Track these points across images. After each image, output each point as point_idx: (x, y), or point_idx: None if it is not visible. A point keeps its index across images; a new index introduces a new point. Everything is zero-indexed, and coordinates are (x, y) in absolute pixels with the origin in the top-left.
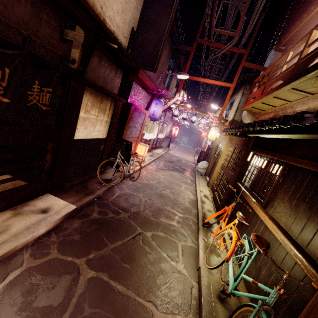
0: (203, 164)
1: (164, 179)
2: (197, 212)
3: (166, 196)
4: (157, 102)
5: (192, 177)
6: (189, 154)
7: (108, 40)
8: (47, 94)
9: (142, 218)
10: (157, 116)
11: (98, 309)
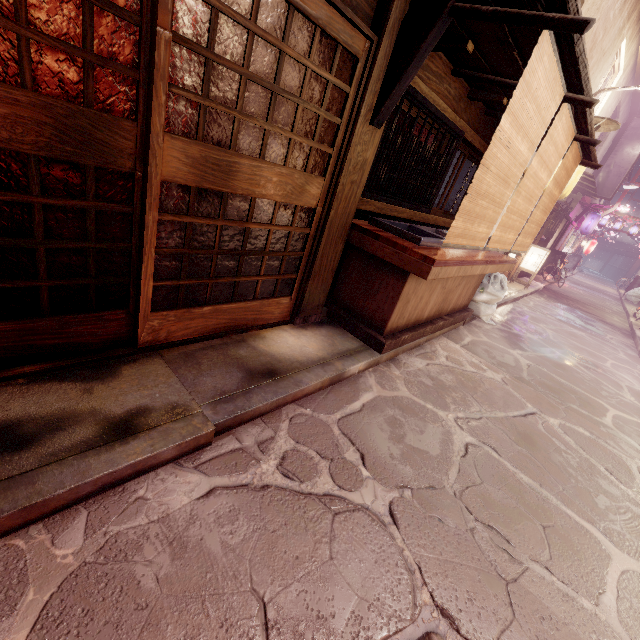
0: (638, 291)
1: (584, 294)
2: (626, 315)
3: (593, 301)
4: (594, 216)
5: (617, 302)
6: (606, 286)
7: (591, 195)
8: (558, 226)
9: (582, 302)
10: (590, 230)
11: (583, 310)
